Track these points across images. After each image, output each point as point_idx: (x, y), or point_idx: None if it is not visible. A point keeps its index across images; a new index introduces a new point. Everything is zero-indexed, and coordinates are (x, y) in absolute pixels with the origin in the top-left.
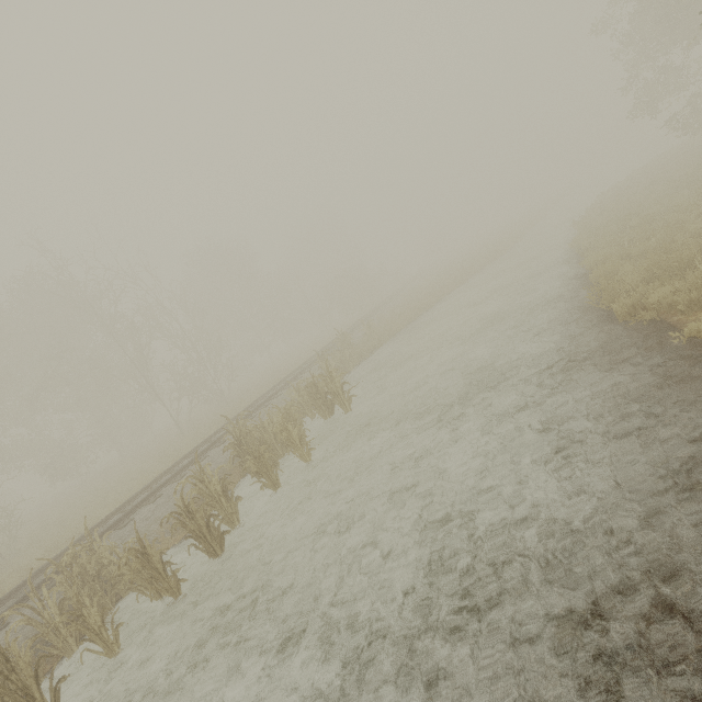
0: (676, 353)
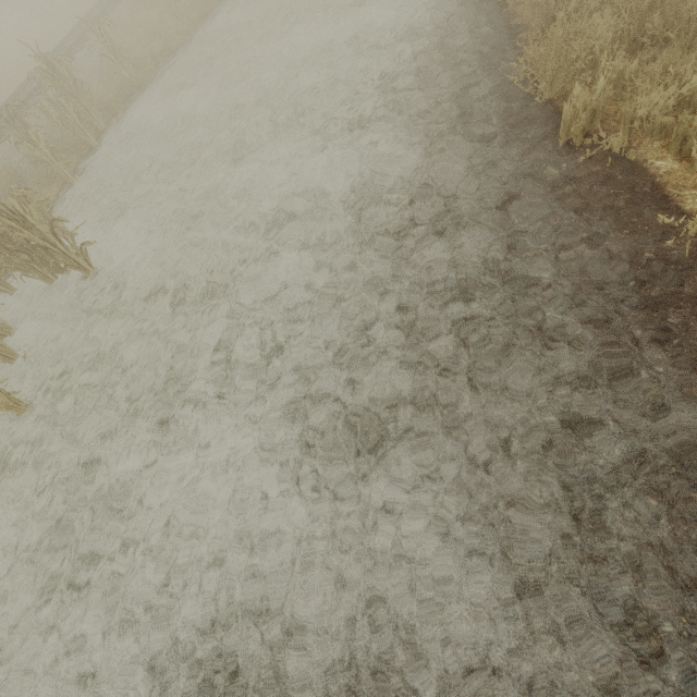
0: (671, 280)
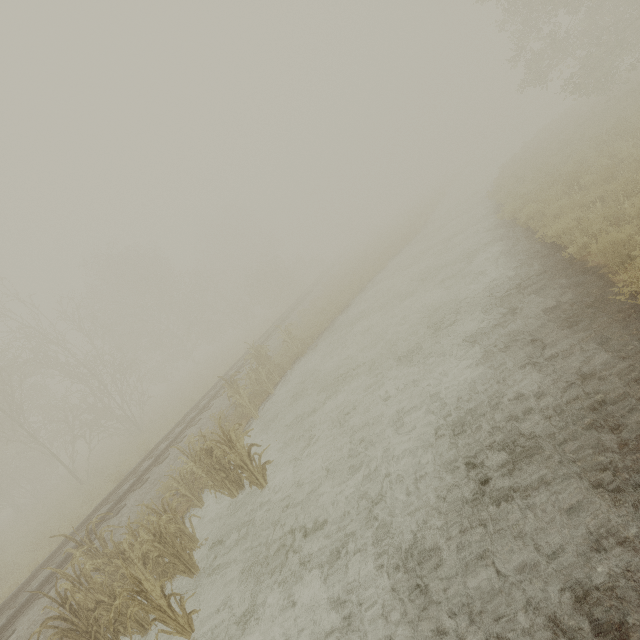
0: None
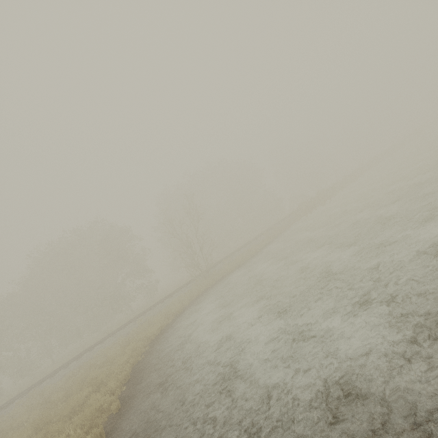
0: None
